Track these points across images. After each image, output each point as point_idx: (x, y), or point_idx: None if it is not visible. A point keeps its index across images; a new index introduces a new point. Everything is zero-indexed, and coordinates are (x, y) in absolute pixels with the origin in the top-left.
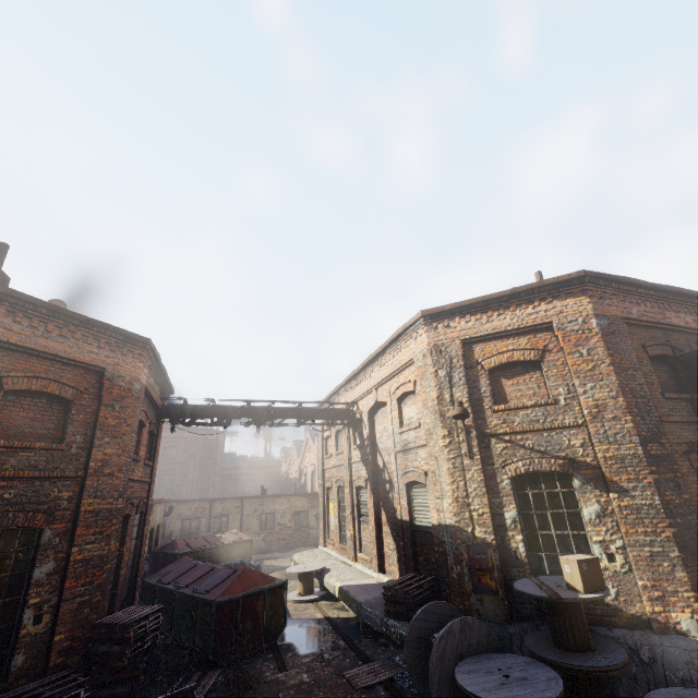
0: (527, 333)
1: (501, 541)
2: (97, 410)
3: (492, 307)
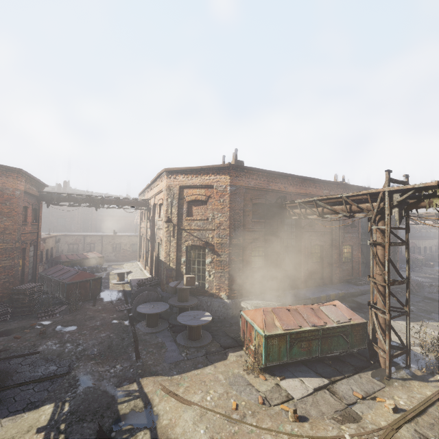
0: (205, 187)
1: (178, 268)
2: None
3: (194, 172)
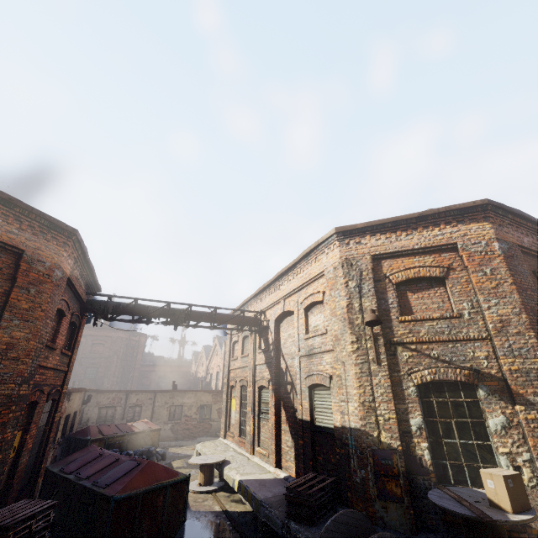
0: (432, 252)
1: (406, 447)
2: (9, 291)
3: (401, 227)
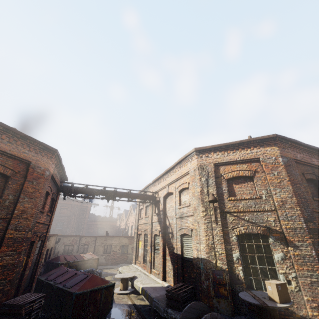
0: (246, 162)
1: (230, 269)
2: (23, 183)
3: (230, 148)
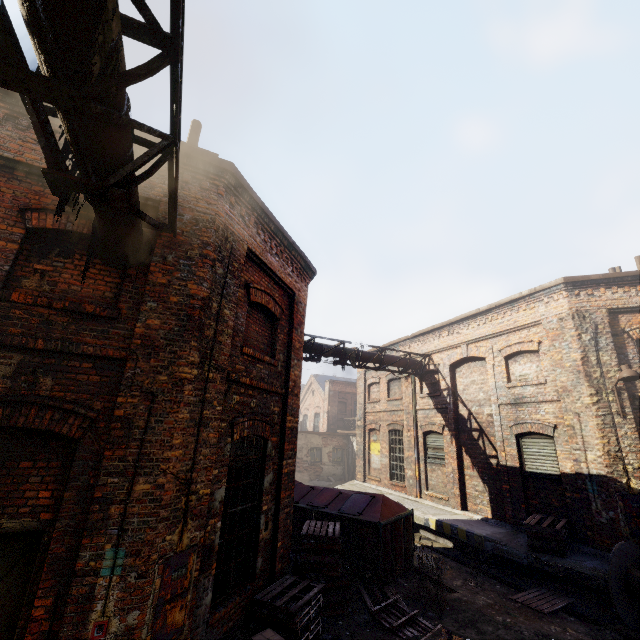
0: None
1: None
2: (289, 332)
3: None
